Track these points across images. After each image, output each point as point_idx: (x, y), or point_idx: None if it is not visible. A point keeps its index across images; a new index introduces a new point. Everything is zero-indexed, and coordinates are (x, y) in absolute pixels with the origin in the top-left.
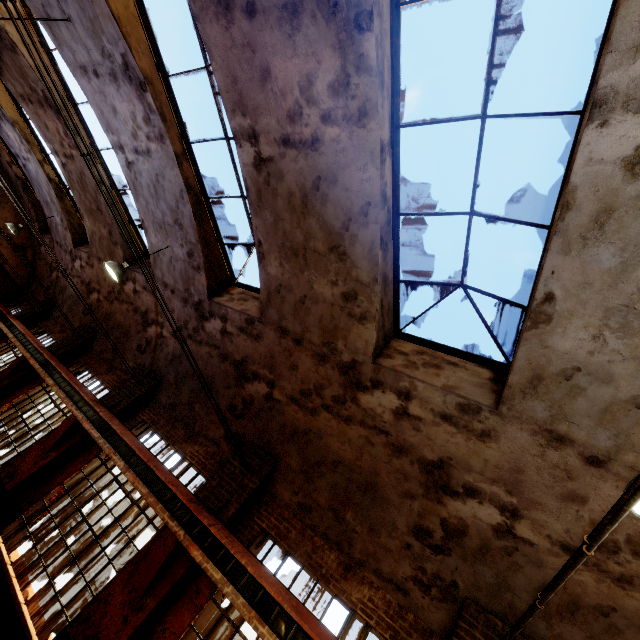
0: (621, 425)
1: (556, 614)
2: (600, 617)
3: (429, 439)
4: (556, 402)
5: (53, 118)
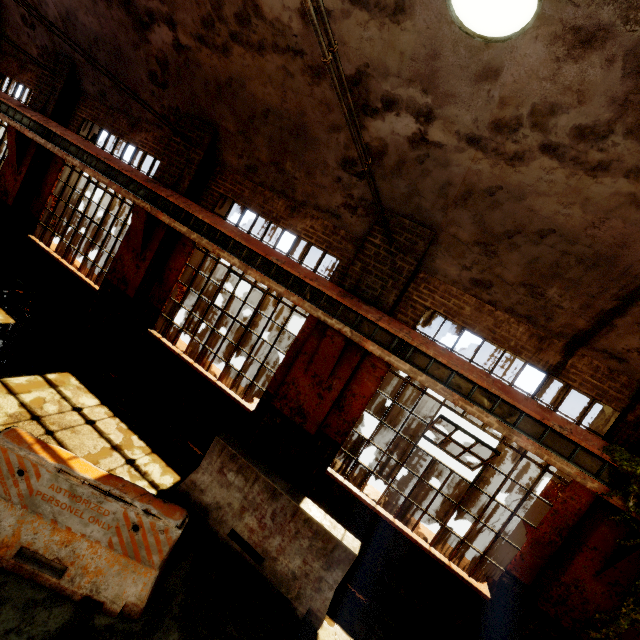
0: None
1: (452, 204)
2: (487, 198)
3: (343, 44)
4: None
5: None
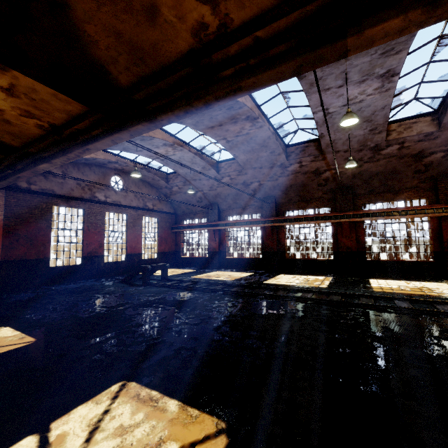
0: None
1: None
2: None
3: None
4: None
5: (243, 124)
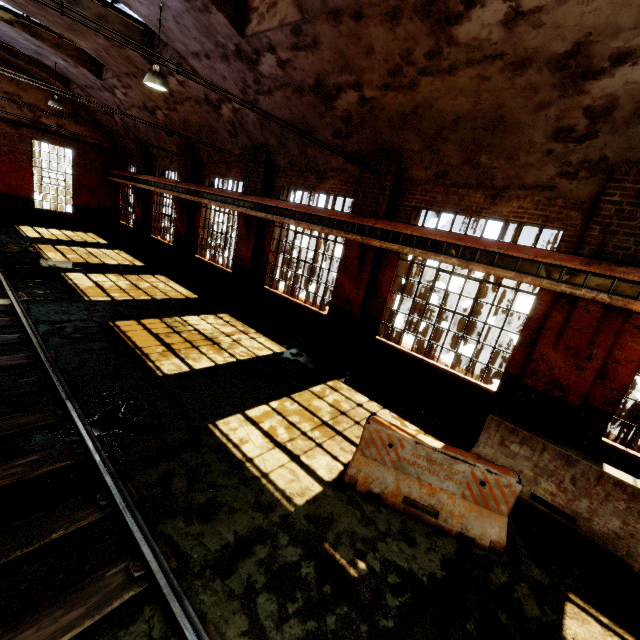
0: None
1: None
2: None
3: (556, 28)
4: None
5: None
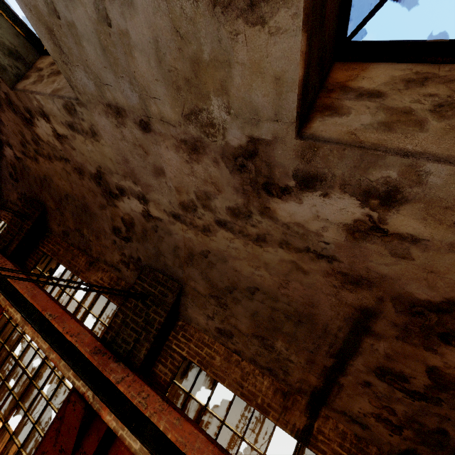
0: (123, 65)
1: (185, 263)
2: (204, 259)
3: (83, 154)
4: (82, 62)
5: None
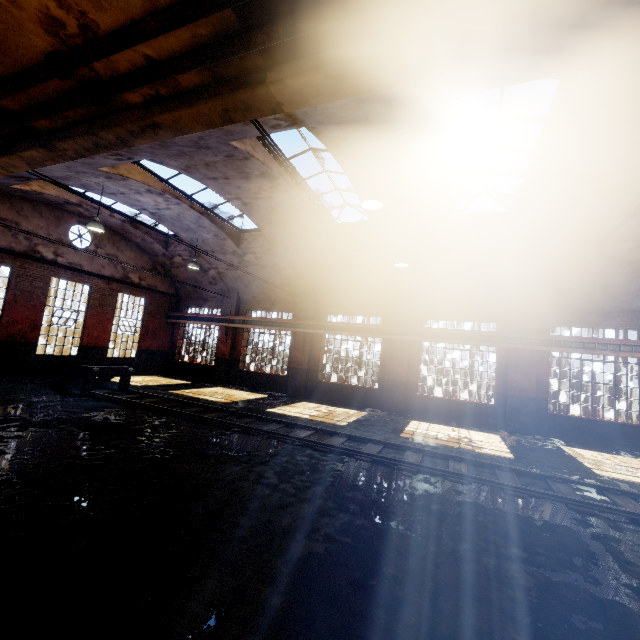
0: None
1: None
2: None
3: None
4: None
5: (259, 182)
